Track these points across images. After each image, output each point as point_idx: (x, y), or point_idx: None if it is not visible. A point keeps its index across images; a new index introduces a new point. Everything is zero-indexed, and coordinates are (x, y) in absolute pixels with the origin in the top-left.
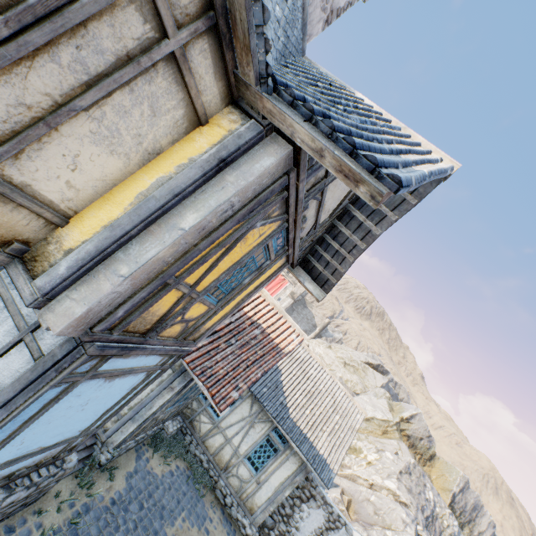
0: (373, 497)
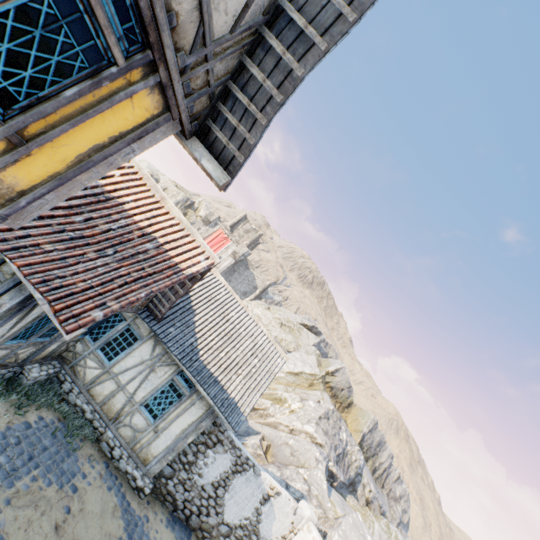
0: (291, 441)
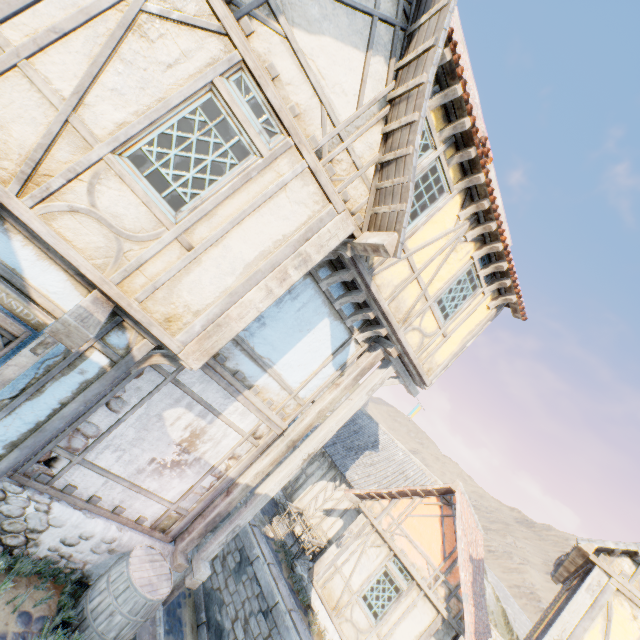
0: None
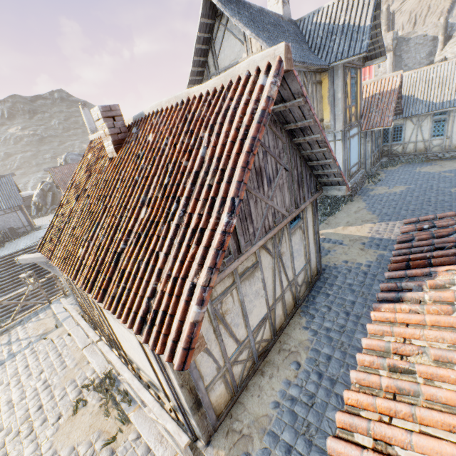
0: None
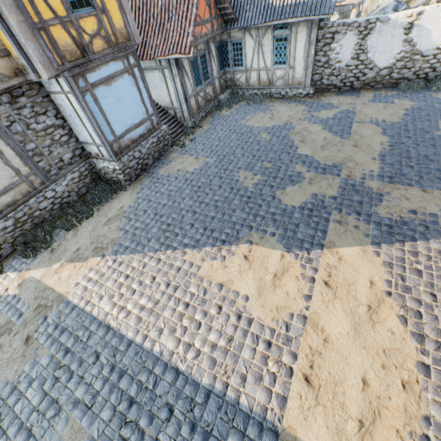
0: None
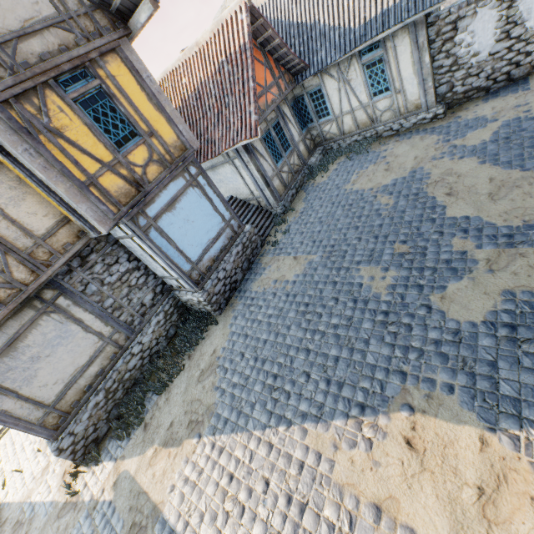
0: None
